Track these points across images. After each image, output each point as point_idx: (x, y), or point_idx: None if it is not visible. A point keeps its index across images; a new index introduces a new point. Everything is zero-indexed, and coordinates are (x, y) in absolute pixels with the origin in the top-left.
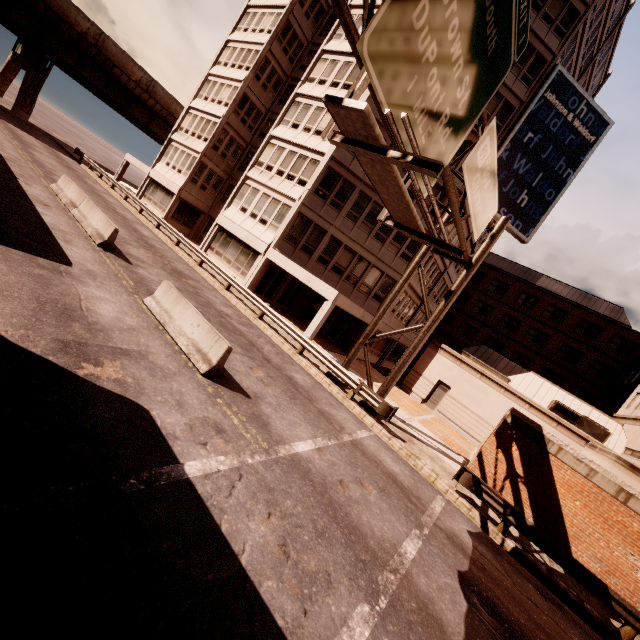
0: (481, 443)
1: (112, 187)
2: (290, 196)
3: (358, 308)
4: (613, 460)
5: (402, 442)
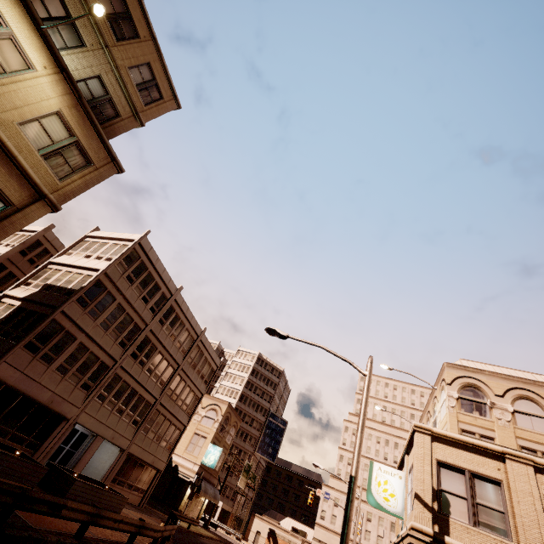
0: None
1: None
2: None
3: (227, 506)
4: (289, 534)
5: None
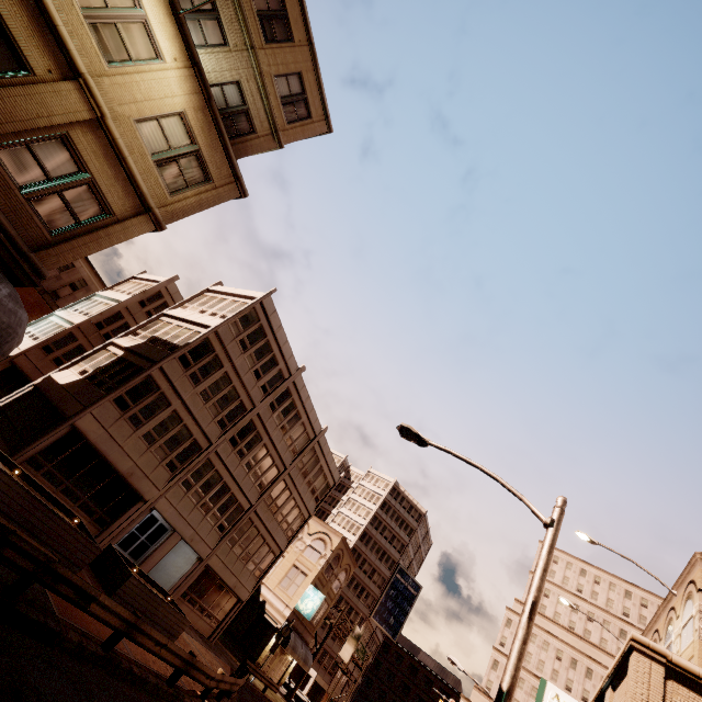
0: None
1: None
2: None
3: (323, 680)
4: None
5: None
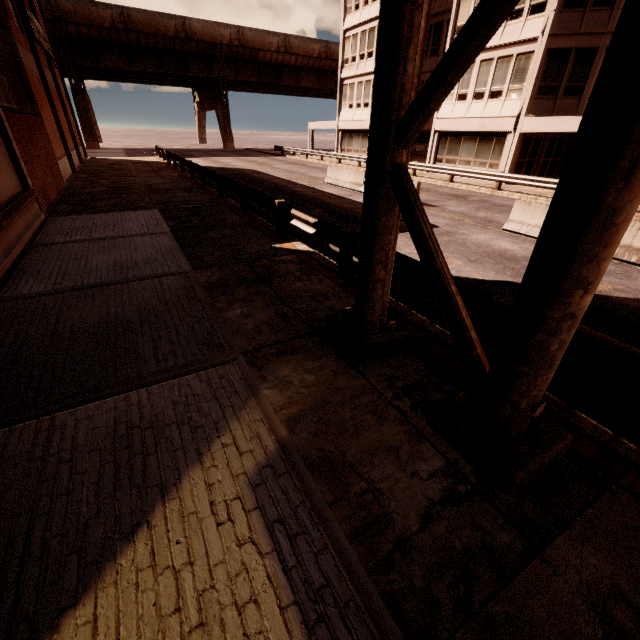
0: None
1: (321, 159)
2: (525, 39)
3: None
4: None
5: None
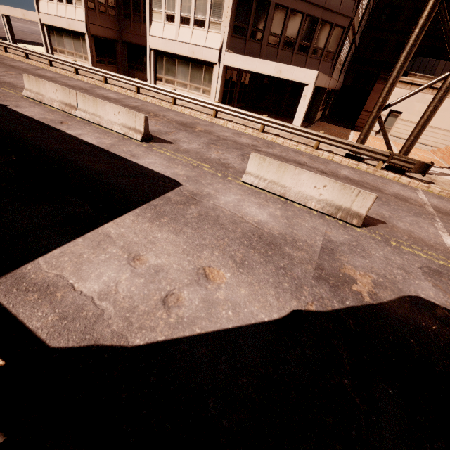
0: (433, 147)
1: (26, 57)
2: None
3: (324, 78)
4: None
5: (435, 185)
